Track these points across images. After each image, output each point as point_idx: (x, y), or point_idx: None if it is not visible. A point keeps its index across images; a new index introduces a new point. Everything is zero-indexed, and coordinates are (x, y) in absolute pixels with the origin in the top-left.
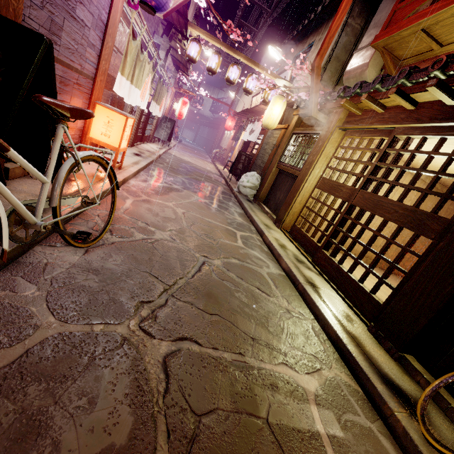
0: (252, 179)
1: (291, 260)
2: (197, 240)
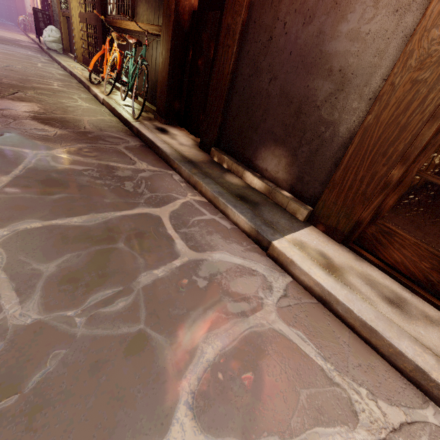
0: (51, 33)
1: (72, 68)
2: (4, 62)
